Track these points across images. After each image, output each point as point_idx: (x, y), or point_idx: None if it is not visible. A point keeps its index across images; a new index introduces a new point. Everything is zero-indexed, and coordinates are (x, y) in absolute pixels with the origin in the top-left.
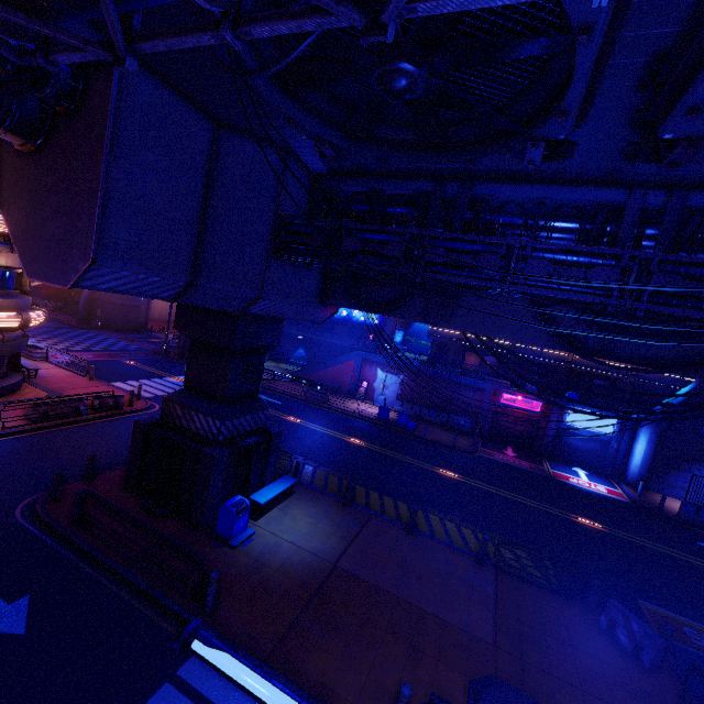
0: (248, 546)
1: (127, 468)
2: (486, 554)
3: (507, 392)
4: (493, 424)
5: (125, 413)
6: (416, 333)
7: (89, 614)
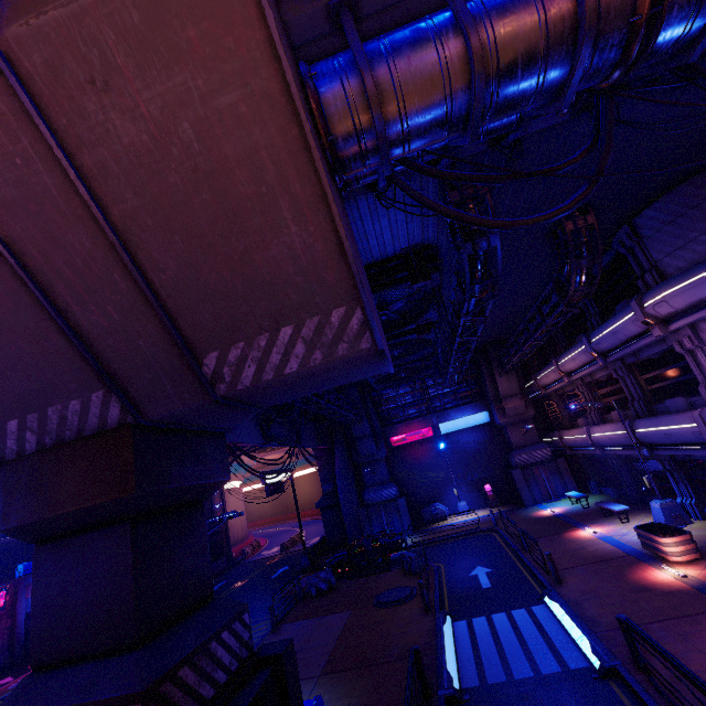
0: None
1: None
2: (256, 638)
3: None
4: None
5: None
6: None
7: None
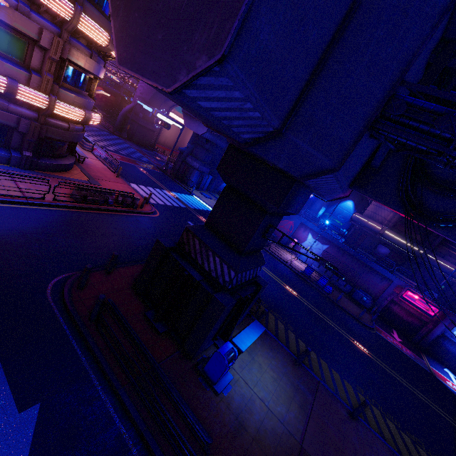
0: (228, 394)
1: (139, 274)
2: None
3: (412, 291)
4: (386, 307)
5: (137, 212)
6: (334, 213)
7: (89, 451)
